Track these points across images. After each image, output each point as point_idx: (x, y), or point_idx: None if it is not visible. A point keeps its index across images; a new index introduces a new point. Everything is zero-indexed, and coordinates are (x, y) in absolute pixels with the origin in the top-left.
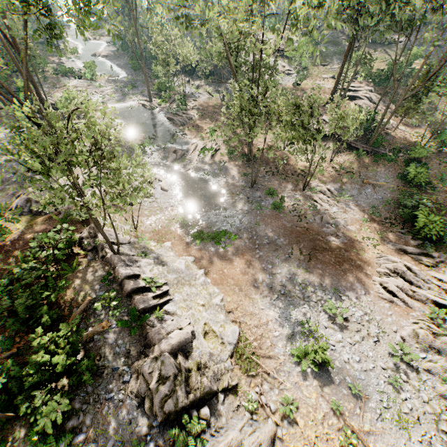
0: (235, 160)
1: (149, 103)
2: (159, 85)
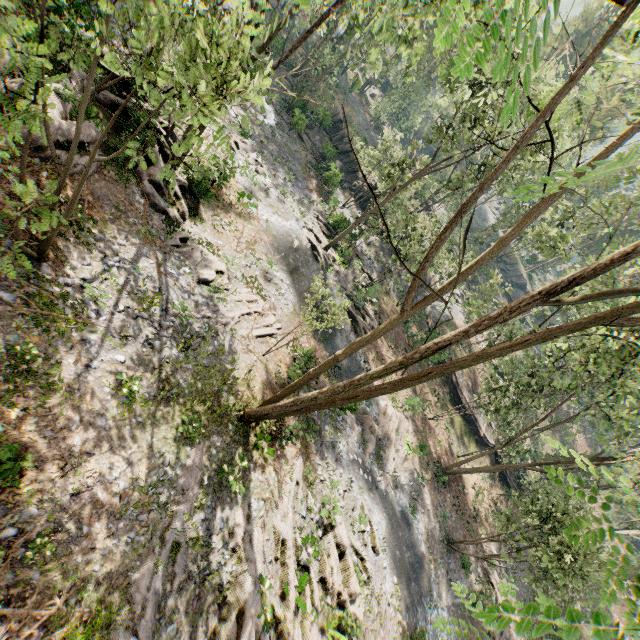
0: (427, 469)
1: (325, 253)
2: (341, 220)
